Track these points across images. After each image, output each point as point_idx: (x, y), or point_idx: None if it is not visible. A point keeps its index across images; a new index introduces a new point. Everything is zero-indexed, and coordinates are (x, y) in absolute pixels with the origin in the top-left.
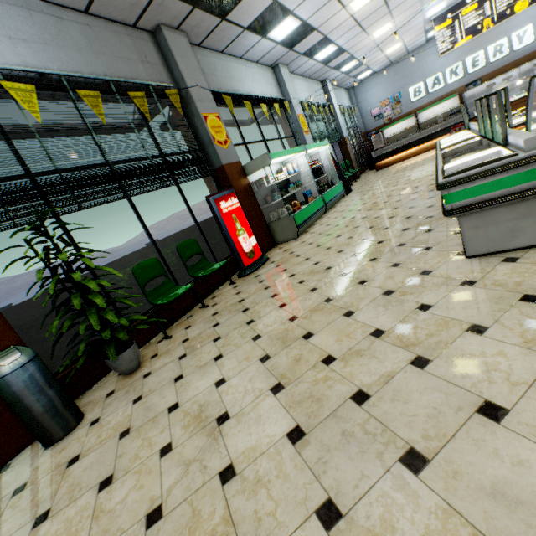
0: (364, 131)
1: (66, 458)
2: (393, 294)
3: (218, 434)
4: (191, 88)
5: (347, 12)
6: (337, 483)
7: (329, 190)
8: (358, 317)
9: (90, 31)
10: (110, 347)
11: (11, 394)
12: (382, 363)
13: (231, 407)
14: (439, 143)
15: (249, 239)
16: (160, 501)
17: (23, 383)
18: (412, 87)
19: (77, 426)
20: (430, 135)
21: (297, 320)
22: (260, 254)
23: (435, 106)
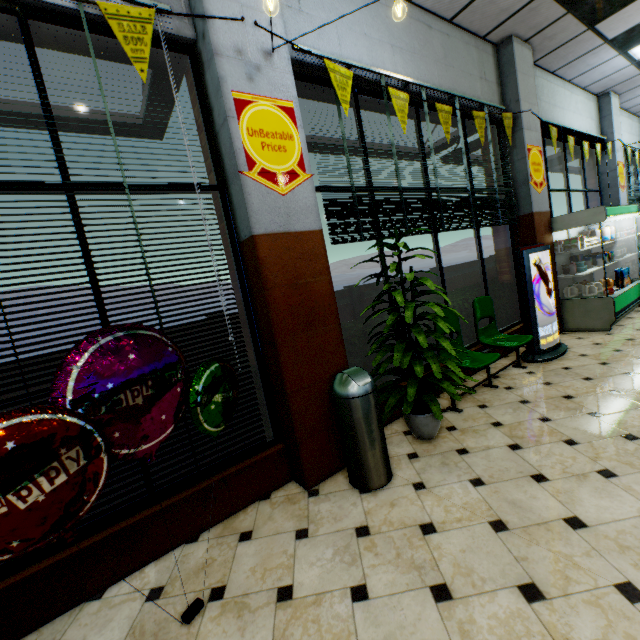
0: None
1: (410, 519)
2: None
3: None
4: (523, 113)
5: None
6: None
7: None
8: None
9: (447, 41)
10: (429, 401)
11: (354, 419)
12: None
13: None
14: None
15: (553, 315)
16: None
17: (367, 412)
18: None
19: (391, 481)
20: None
21: None
22: (558, 338)
23: None
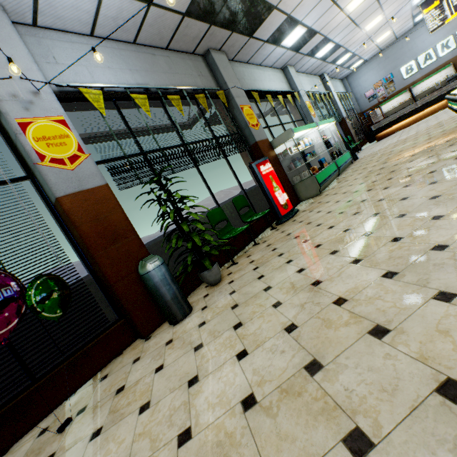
0: (360, 111)
1: (195, 324)
2: (440, 197)
3: (317, 289)
4: (231, 89)
5: (343, 14)
6: (444, 284)
7: (339, 157)
8: (411, 215)
9: (169, 60)
10: (204, 261)
11: (154, 284)
12: (450, 229)
13: (320, 277)
14: (450, 94)
15: (283, 194)
16: (290, 322)
17: (161, 277)
18: (403, 66)
19: (191, 312)
20: (428, 102)
21: (351, 230)
22: (291, 206)
23: (428, 79)
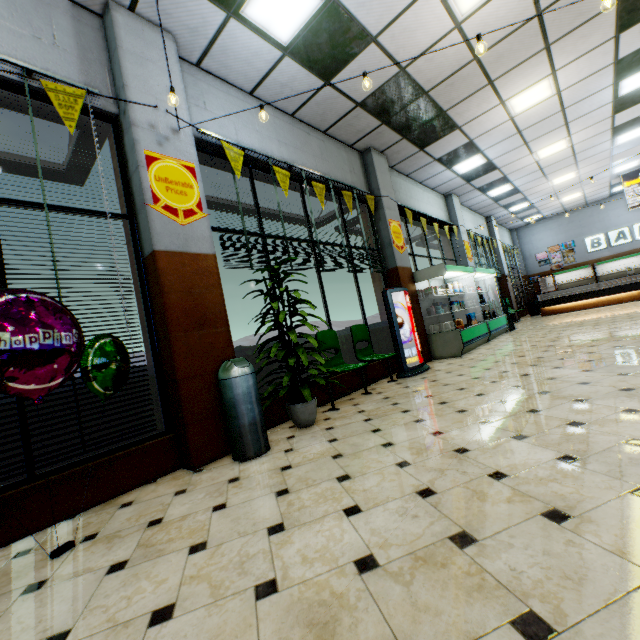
0: (525, 273)
1: (275, 466)
2: (634, 390)
3: (463, 457)
4: (383, 197)
5: (532, 158)
6: None
7: (493, 319)
8: (595, 402)
9: (323, 145)
10: (303, 389)
11: (235, 396)
12: None
13: (466, 445)
14: None
15: (415, 340)
16: (425, 486)
17: (246, 389)
18: (589, 237)
19: (268, 452)
20: (616, 287)
21: (510, 402)
22: (422, 360)
23: (618, 260)
